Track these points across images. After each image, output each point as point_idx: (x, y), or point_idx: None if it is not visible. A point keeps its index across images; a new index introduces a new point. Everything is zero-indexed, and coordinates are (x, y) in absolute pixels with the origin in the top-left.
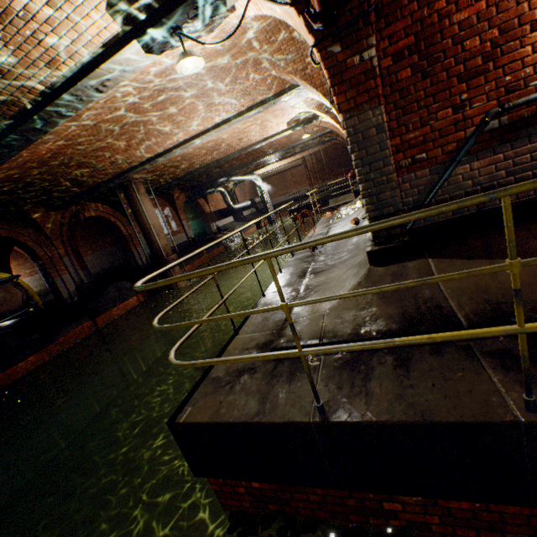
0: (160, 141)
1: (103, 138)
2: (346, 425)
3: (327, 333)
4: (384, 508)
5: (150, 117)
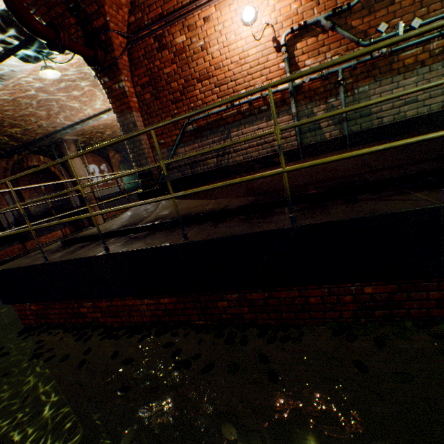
0: (74, 114)
1: (26, 109)
2: (51, 264)
3: (91, 233)
4: (82, 312)
5: (59, 97)
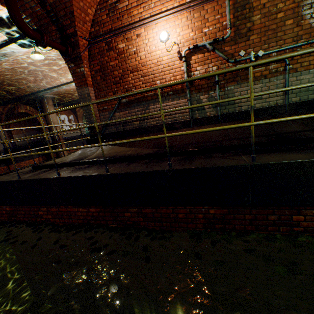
0: (53, 81)
1: (20, 75)
2: (22, 181)
3: (52, 163)
4: (40, 214)
5: (44, 69)
